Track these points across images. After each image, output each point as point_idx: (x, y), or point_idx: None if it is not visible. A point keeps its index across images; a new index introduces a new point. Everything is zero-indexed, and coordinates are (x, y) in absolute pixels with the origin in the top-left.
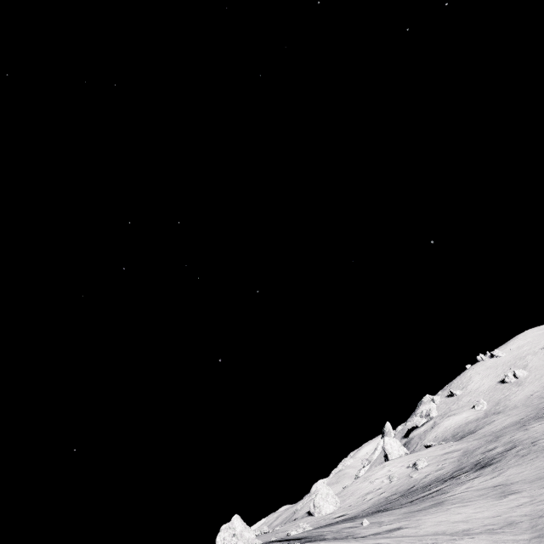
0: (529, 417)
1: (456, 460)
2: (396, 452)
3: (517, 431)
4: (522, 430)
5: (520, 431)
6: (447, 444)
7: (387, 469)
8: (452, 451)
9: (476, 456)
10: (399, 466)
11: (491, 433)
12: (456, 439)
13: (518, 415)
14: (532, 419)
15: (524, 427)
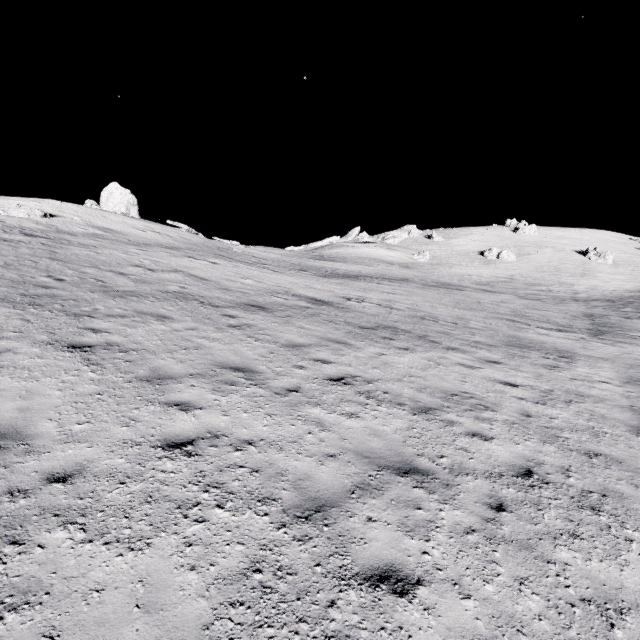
0: (331, 270)
1: (17, 226)
2: (111, 206)
3: (191, 254)
4: (188, 256)
5: (183, 255)
6: (183, 234)
7: (26, 204)
8: (109, 230)
9: (0, 230)
10: (40, 208)
11: (287, 261)
12: (316, 258)
13: (372, 270)
14: (308, 269)
15: (219, 258)
